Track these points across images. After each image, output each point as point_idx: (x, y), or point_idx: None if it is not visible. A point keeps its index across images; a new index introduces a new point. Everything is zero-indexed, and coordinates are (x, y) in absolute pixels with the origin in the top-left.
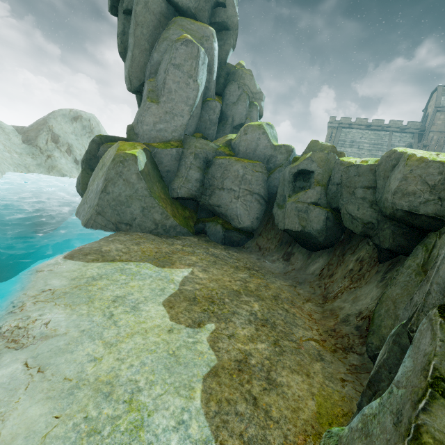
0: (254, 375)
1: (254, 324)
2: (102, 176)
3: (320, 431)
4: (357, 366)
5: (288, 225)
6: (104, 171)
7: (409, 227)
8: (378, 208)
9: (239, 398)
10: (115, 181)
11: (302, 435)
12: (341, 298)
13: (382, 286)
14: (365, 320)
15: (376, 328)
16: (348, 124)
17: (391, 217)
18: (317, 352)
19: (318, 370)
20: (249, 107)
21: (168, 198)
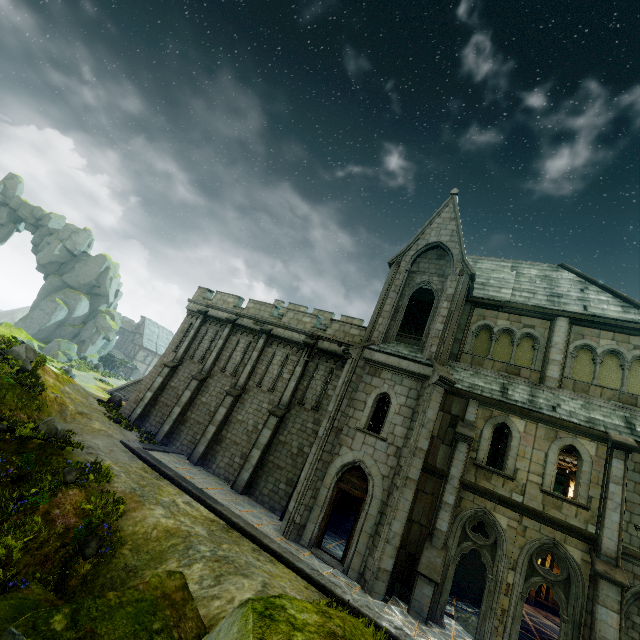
0: None
1: None
2: None
3: None
4: None
5: None
6: None
7: None
8: None
9: None
10: None
11: None
12: None
13: None
14: None
15: None
16: None
17: None
18: None
19: None
20: (95, 333)
21: None
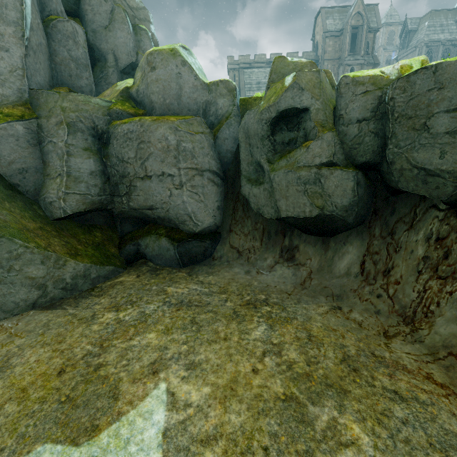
0: None
1: None
2: None
3: None
4: None
5: (289, 211)
6: None
7: None
8: None
9: None
10: None
11: None
12: (442, 316)
13: None
14: None
15: None
16: (248, 63)
17: None
18: None
19: None
20: (134, 33)
21: (47, 223)
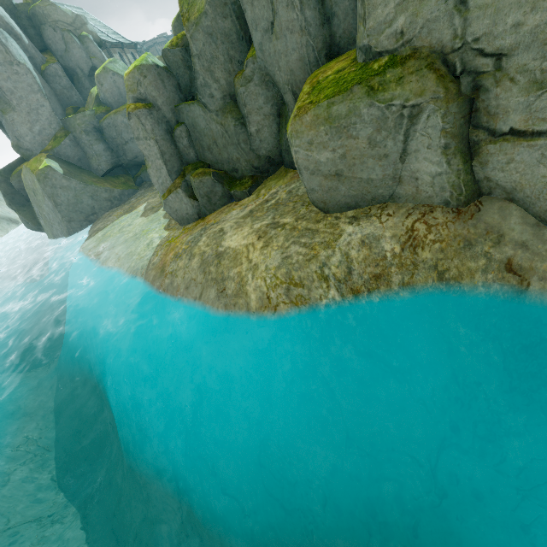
0: None
1: None
2: (44, 198)
3: None
4: None
5: None
6: (42, 193)
7: None
8: None
9: None
10: (56, 194)
11: None
12: None
13: None
14: None
15: None
16: None
17: None
18: None
19: None
20: (82, 44)
21: (100, 179)
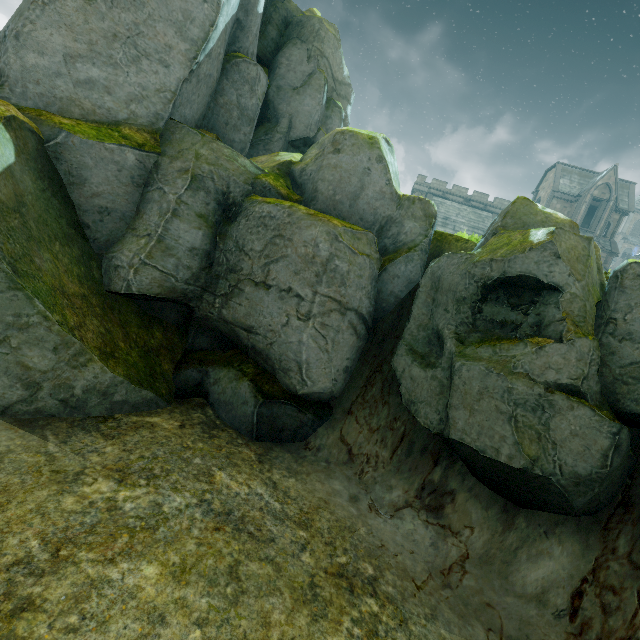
0: None
1: None
2: None
3: None
4: None
5: (469, 434)
6: None
7: None
8: None
9: None
10: None
11: None
12: None
13: None
14: None
15: None
16: (441, 191)
17: None
18: None
19: None
20: (325, 107)
21: (96, 293)
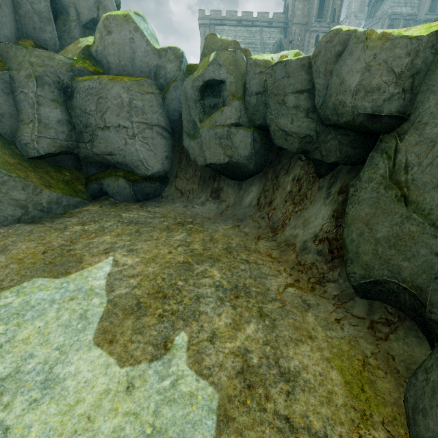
0: (267, 380)
1: (227, 301)
2: None
3: (362, 408)
4: (338, 296)
5: (211, 159)
6: None
7: (356, 133)
8: (316, 116)
9: (272, 435)
10: None
11: (354, 432)
12: (290, 225)
13: (330, 202)
14: (324, 242)
15: (354, 256)
16: (219, 19)
17: (343, 126)
18: (300, 299)
19: (314, 322)
20: None
21: (24, 161)
